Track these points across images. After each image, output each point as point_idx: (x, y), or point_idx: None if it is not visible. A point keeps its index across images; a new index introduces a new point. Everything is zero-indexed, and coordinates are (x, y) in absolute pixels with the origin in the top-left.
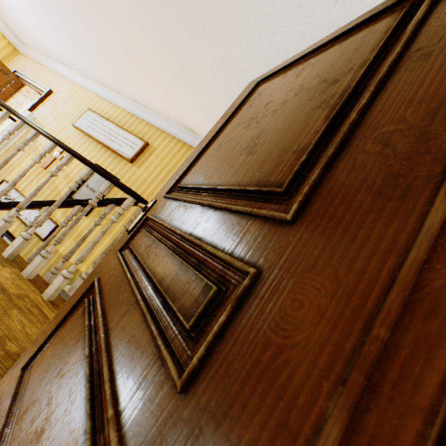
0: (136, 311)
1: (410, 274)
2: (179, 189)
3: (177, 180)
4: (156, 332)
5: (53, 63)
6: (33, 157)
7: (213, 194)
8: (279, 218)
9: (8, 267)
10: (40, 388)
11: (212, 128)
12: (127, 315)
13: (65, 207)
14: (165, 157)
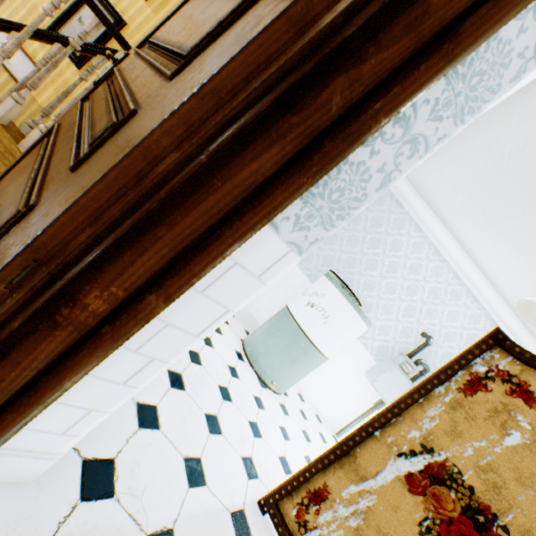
0: (73, 142)
1: (196, 119)
2: (150, 46)
3: (152, 33)
4: (74, 148)
5: None
6: None
7: (162, 55)
8: (167, 76)
9: None
10: (3, 191)
11: None
12: (67, 145)
13: (42, 41)
14: None
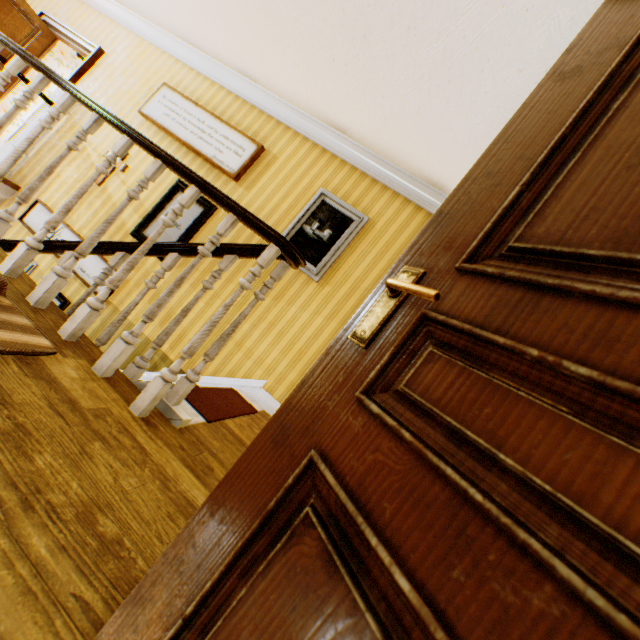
0: None
1: None
2: (513, 255)
3: (488, 228)
4: None
5: (102, 0)
6: (79, 164)
7: None
8: None
9: (71, 357)
10: None
11: (524, 106)
12: None
13: (151, 254)
14: (291, 174)
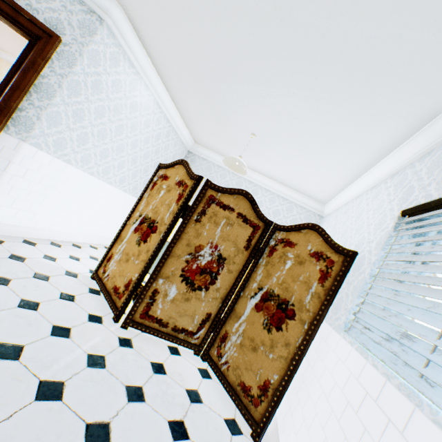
0: None
1: None
2: None
3: None
4: None
5: None
6: None
7: None
8: None
9: None
10: None
11: None
12: None
13: None
14: None
